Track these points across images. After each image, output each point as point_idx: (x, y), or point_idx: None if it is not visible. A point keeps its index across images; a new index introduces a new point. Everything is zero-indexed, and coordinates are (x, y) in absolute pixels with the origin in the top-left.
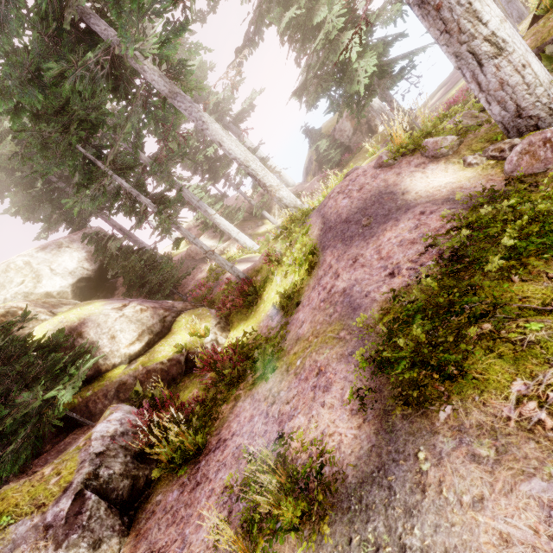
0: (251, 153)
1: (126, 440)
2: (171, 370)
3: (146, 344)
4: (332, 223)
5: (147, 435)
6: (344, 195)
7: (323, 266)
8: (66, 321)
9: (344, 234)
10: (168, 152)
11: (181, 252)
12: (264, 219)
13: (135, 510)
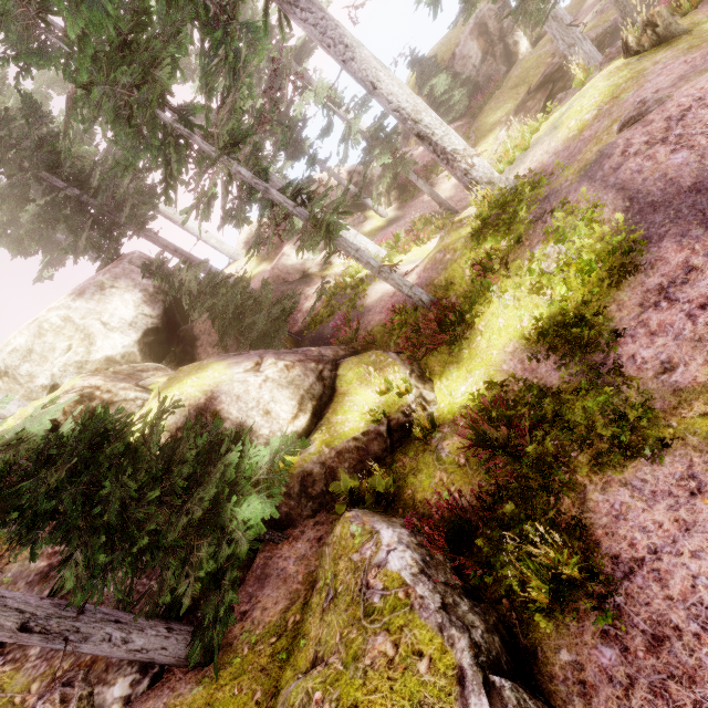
0: (418, 97)
1: (437, 571)
2: (371, 447)
3: (312, 414)
4: (654, 196)
5: (448, 557)
6: (670, 146)
7: (659, 269)
8: (185, 399)
9: (701, 212)
10: (260, 114)
11: (256, 274)
12: (365, 212)
13: (532, 678)
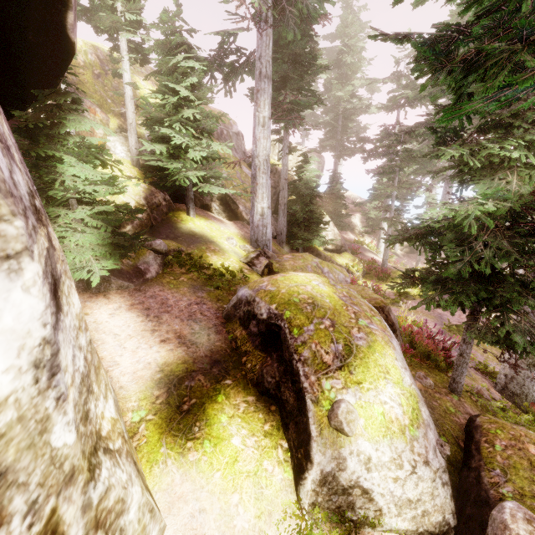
0: None
1: None
2: None
3: (332, 249)
4: None
5: None
6: None
7: None
8: None
9: None
10: None
11: None
12: None
13: None
